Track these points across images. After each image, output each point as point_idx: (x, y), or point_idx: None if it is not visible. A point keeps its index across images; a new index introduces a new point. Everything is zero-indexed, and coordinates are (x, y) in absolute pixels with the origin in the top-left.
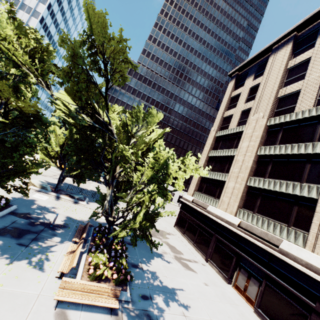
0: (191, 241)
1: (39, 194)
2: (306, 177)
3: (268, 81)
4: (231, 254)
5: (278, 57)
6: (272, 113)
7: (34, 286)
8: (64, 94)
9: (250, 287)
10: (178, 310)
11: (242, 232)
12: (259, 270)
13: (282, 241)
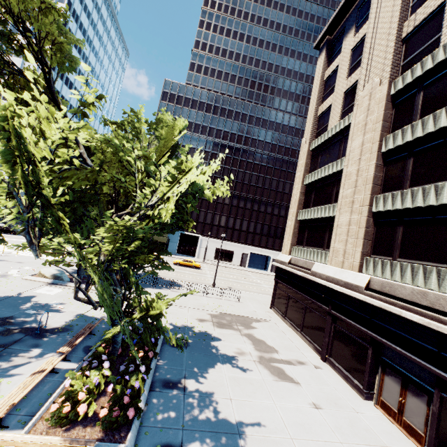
0: (297, 328)
1: (50, 287)
2: None
3: (379, 20)
4: (363, 342)
5: None
6: (396, 70)
7: None
8: None
9: (409, 406)
10: None
11: (375, 298)
12: (423, 369)
13: None
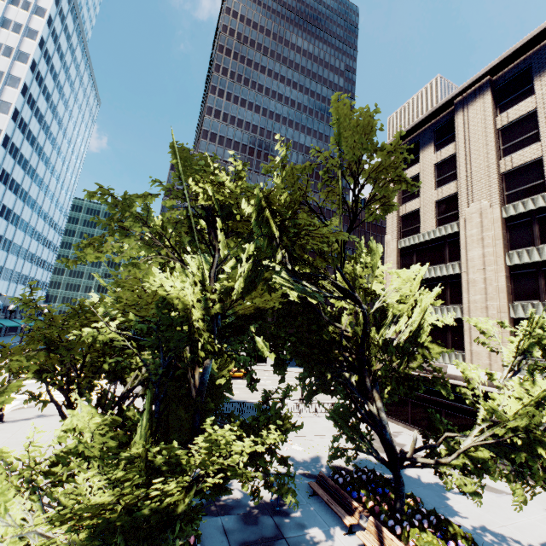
0: None
1: None
2: None
3: (471, 151)
4: None
5: (473, 115)
6: (502, 197)
7: None
8: None
9: None
10: None
11: None
12: None
13: None
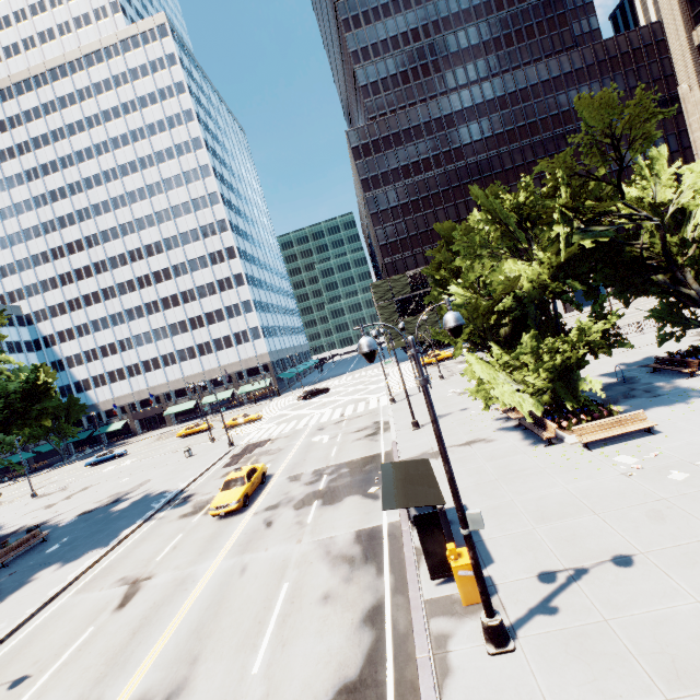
0: None
1: None
2: None
3: None
4: None
5: None
6: None
7: None
8: None
9: None
10: None
11: None
12: None
13: None
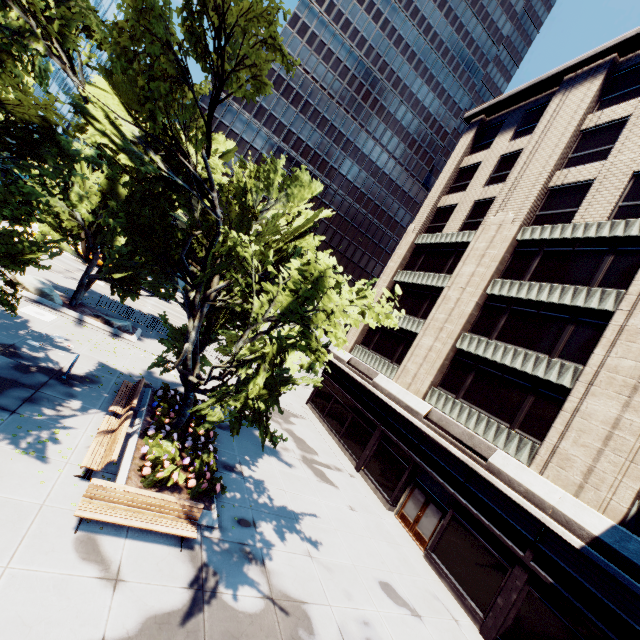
0: (335, 434)
1: (36, 307)
2: (562, 348)
3: (539, 148)
4: (404, 463)
5: (569, 102)
6: (531, 216)
7: (32, 490)
8: (110, 93)
9: (425, 519)
10: (300, 547)
11: (431, 428)
12: (446, 493)
13: (495, 451)
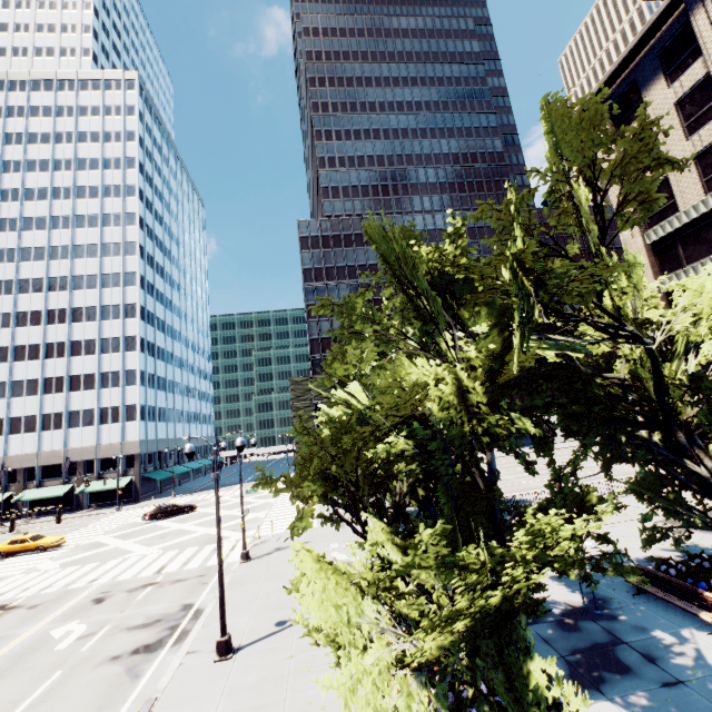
0: None
1: None
2: None
3: None
4: None
5: None
6: None
7: None
8: None
9: None
10: None
11: None
12: None
13: None
